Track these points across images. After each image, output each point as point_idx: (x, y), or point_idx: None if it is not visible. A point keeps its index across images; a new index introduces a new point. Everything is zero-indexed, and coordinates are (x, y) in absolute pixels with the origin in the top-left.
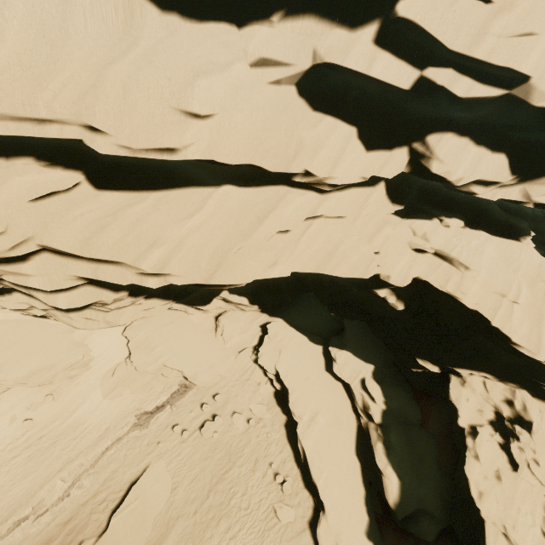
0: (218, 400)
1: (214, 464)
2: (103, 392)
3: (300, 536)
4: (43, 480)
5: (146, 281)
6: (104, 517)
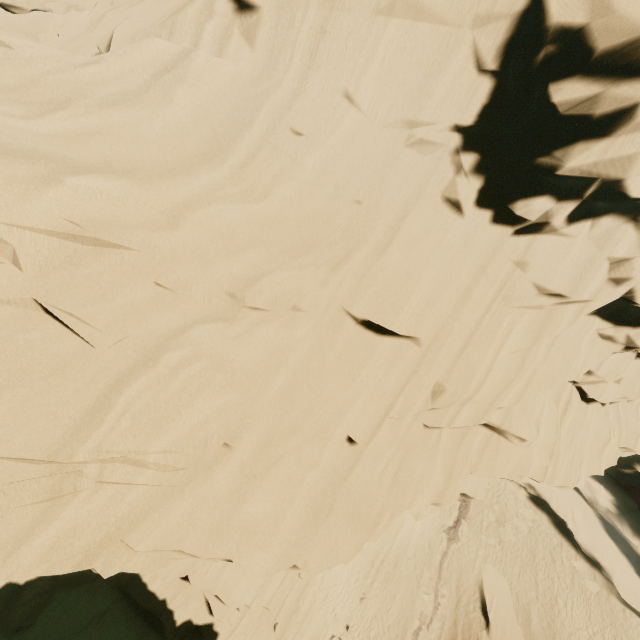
0: (497, 510)
1: (525, 560)
2: (413, 515)
3: (609, 598)
4: (411, 596)
5: (624, 454)
6: (478, 614)
